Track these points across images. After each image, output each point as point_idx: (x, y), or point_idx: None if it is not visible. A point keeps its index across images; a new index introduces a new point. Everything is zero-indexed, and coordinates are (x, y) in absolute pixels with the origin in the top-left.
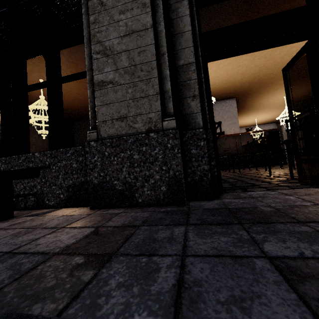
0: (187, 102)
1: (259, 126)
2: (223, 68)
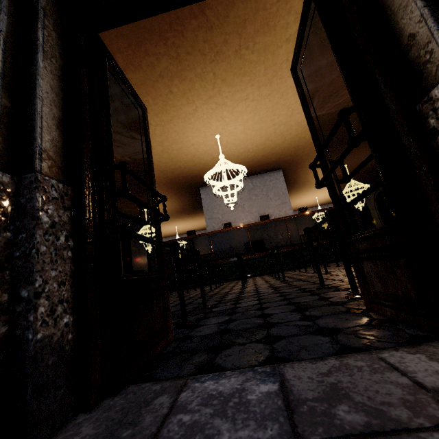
0: None
1: (324, 206)
2: (253, 126)
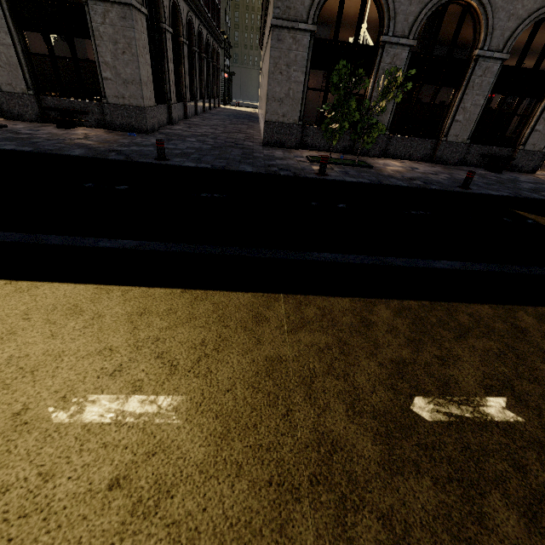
0: None
1: None
2: (520, 37)
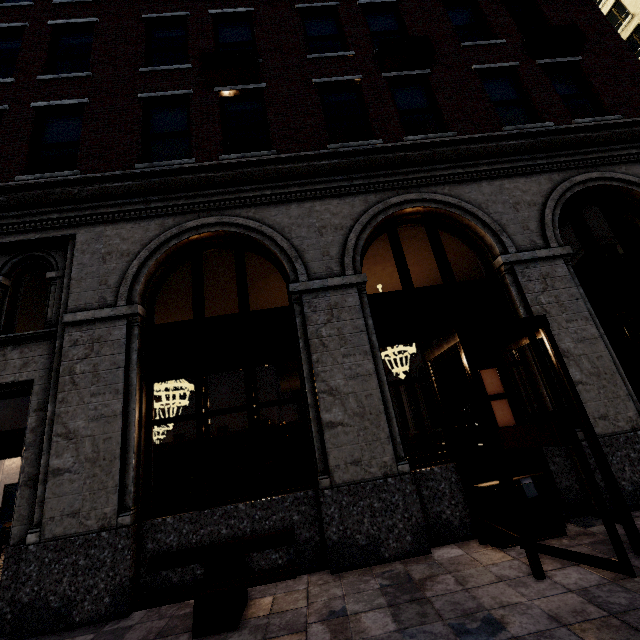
0: None
1: None
2: None
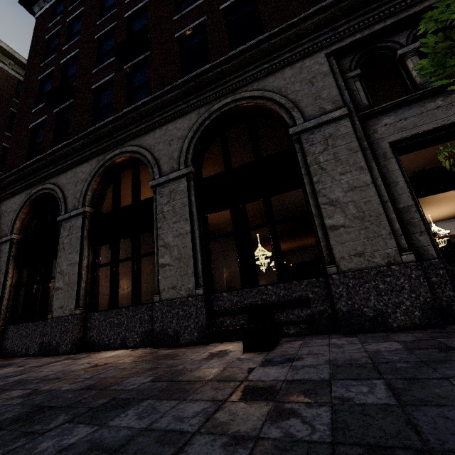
0: (415, 237)
1: (436, 223)
2: None
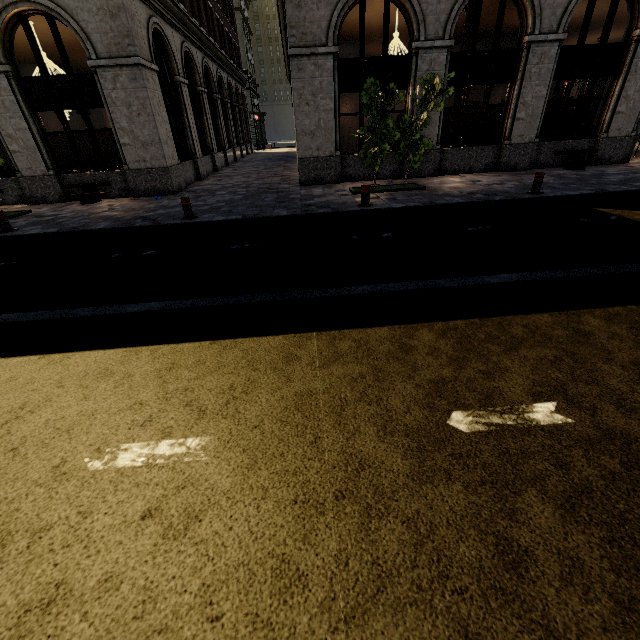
0: (639, 124)
1: None
2: (584, 10)
